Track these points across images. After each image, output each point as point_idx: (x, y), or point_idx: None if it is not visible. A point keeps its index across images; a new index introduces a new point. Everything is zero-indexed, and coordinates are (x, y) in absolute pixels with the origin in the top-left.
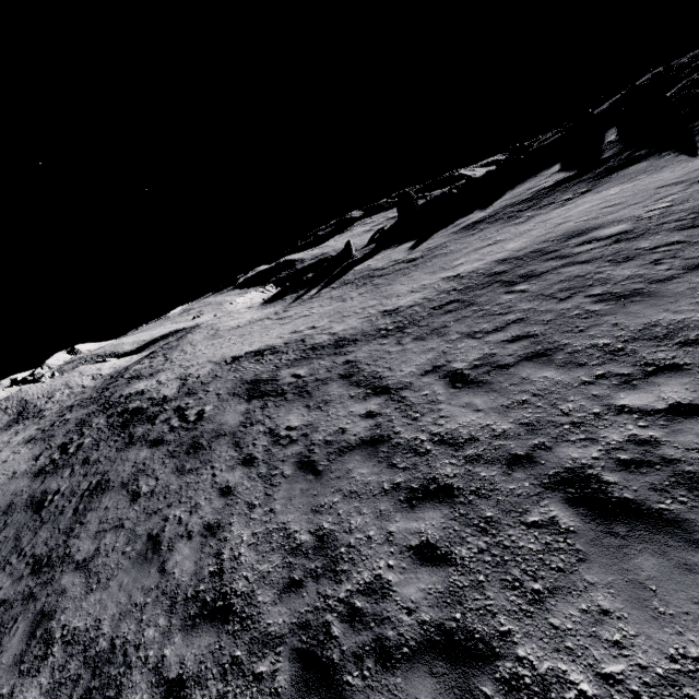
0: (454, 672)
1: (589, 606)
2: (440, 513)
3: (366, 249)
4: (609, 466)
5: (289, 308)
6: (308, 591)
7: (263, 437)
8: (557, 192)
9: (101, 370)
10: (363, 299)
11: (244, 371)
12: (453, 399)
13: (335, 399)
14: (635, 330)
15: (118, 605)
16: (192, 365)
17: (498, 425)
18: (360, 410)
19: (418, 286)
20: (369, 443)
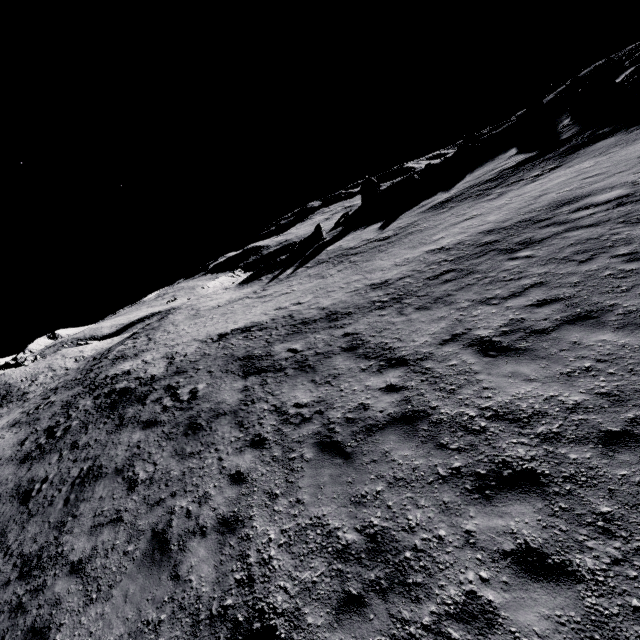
0: None
1: None
2: (531, 507)
3: (334, 232)
4: None
5: (268, 287)
6: (375, 612)
7: (270, 415)
8: (523, 171)
9: (83, 352)
10: (344, 275)
11: (233, 348)
12: (492, 368)
13: (344, 372)
14: None
15: (125, 622)
16: (177, 344)
17: (566, 396)
18: (379, 383)
19: (402, 260)
20: (403, 421)
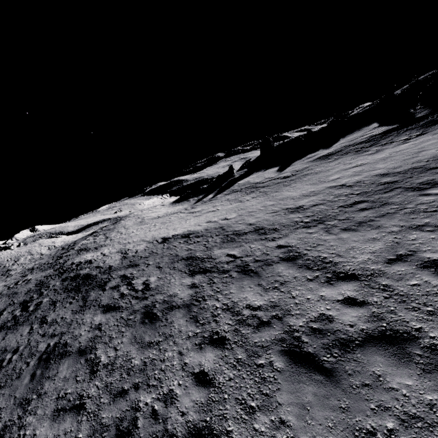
0: None
1: None
2: None
3: (241, 172)
4: None
5: (195, 206)
6: None
7: (223, 314)
8: (391, 136)
9: (54, 243)
10: (259, 201)
11: (177, 249)
12: None
13: (290, 280)
14: None
15: None
16: (129, 242)
17: None
18: (334, 295)
19: (308, 192)
20: (384, 340)
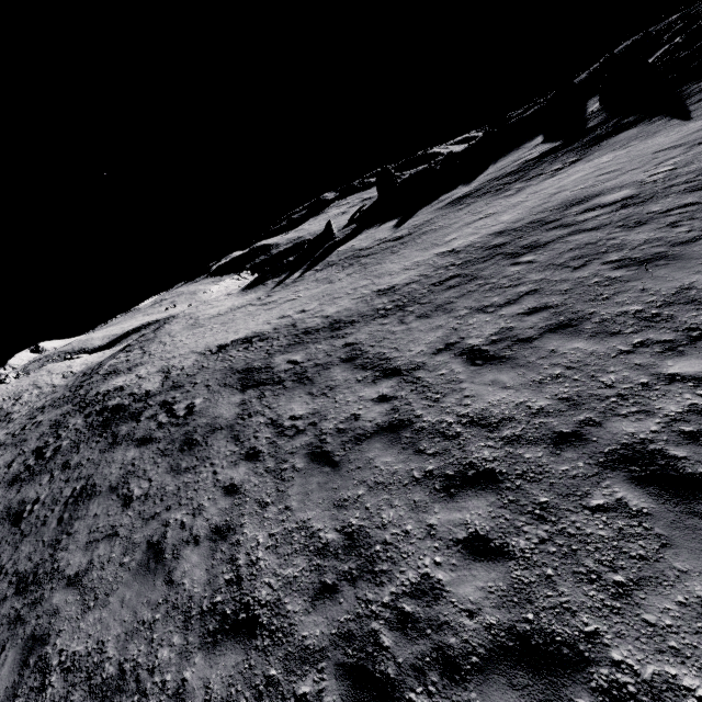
0: (539, 682)
1: (687, 598)
2: (486, 501)
3: (347, 230)
4: (674, 440)
5: (273, 293)
6: (345, 596)
7: (265, 429)
8: (545, 163)
9: (71, 368)
10: (352, 280)
11: (233, 360)
12: (476, 377)
13: (341, 384)
14: (667, 294)
15: (122, 624)
16: (174, 357)
17: (534, 402)
18: (372, 394)
19: (411, 264)
20: (389, 429)
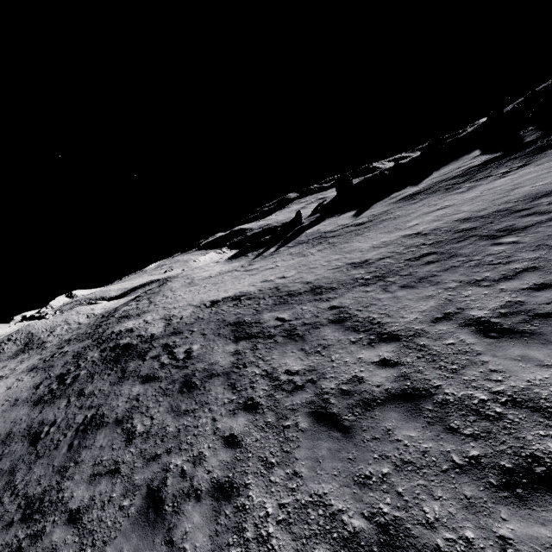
0: None
1: None
2: None
3: (311, 218)
4: None
5: (254, 262)
6: None
7: (261, 380)
8: (490, 168)
9: (94, 310)
10: (324, 254)
11: (225, 314)
12: (496, 350)
13: (334, 343)
14: None
15: None
16: (174, 307)
17: None
18: (371, 357)
19: (379, 243)
20: (403, 398)
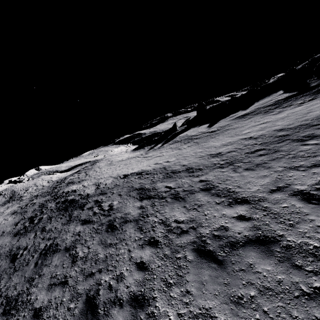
0: None
1: None
2: None
3: (182, 127)
4: None
5: (148, 152)
6: None
7: (159, 226)
8: (290, 101)
9: (52, 178)
10: (192, 149)
11: (133, 183)
12: (319, 212)
13: (205, 204)
14: None
15: None
16: (101, 178)
17: None
18: (232, 213)
19: (226, 142)
20: (258, 242)
